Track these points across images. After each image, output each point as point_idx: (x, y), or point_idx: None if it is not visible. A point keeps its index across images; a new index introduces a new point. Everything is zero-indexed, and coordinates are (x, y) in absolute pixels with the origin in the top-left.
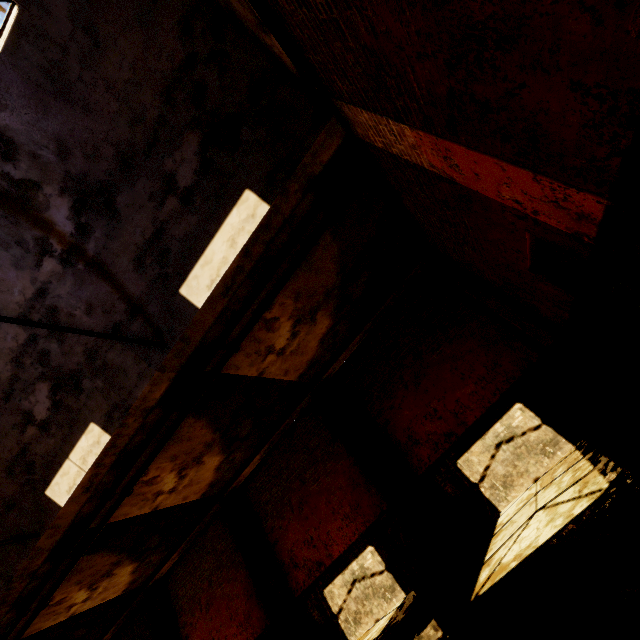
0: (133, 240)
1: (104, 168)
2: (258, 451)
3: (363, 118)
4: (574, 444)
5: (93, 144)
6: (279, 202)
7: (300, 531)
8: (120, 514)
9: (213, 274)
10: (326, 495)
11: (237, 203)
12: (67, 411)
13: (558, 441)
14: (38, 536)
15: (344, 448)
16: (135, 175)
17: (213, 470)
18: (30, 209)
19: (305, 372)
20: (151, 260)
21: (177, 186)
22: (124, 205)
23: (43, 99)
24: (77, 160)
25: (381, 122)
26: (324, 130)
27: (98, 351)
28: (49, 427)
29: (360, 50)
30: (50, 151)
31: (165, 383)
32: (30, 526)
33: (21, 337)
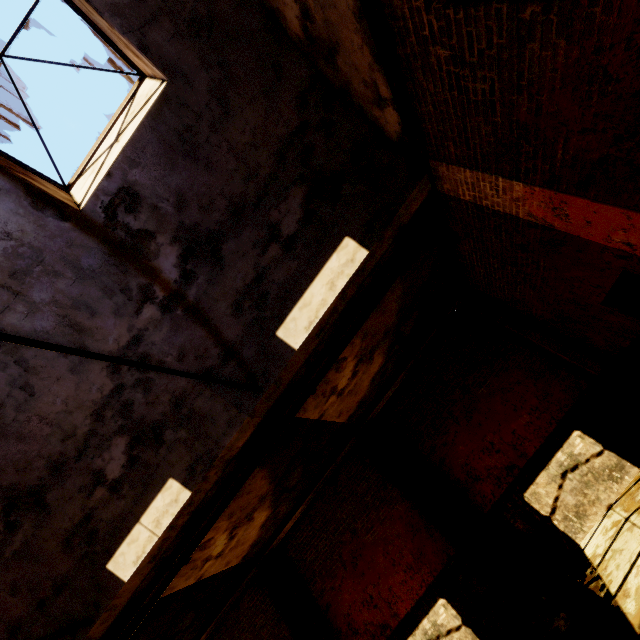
0: (233, 285)
1: (215, 219)
2: (301, 502)
3: (462, 176)
4: (639, 467)
5: (209, 197)
6: (375, 248)
7: (356, 590)
8: (168, 588)
9: (311, 316)
10: (383, 545)
11: (337, 249)
12: (143, 467)
13: (623, 465)
14: (92, 622)
15: (398, 491)
16: (243, 225)
17: (258, 527)
18: (140, 257)
19: (354, 413)
20: (249, 304)
21: (280, 234)
22: (229, 252)
23: (172, 158)
24: (192, 211)
25: (486, 179)
26: (418, 185)
27: (185, 399)
28: (120, 487)
29: (506, 124)
30: (169, 203)
31: (250, 429)
32: (82, 610)
33: (107, 388)
